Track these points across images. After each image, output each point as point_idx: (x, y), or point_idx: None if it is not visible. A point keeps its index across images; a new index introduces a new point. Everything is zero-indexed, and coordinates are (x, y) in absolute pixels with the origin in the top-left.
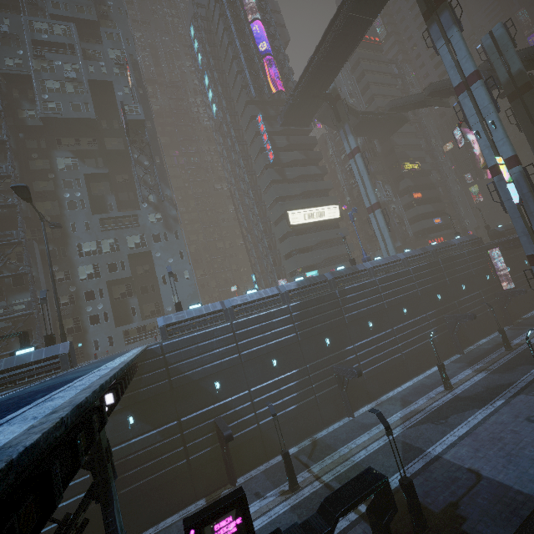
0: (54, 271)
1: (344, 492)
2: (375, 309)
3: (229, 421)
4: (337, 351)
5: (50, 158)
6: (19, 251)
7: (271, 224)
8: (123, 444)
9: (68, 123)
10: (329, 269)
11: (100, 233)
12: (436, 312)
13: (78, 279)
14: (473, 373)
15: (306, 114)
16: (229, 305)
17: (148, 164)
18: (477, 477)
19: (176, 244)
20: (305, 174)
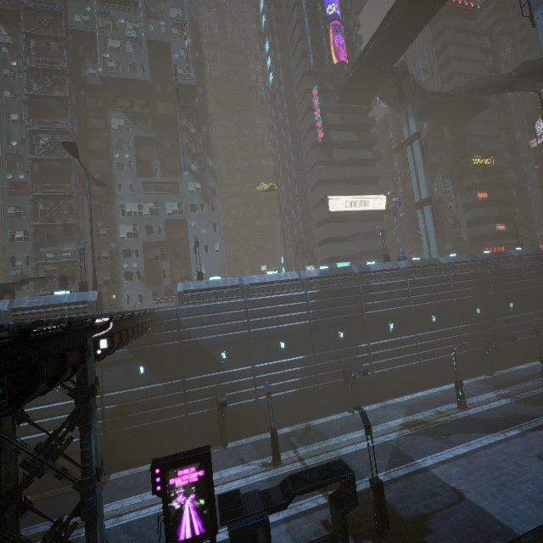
0: (99, 226)
1: (308, 475)
2: (399, 312)
3: (229, 390)
4: (349, 346)
5: (105, 118)
6: (71, 204)
7: (310, 208)
8: (133, 389)
9: (124, 84)
10: (362, 263)
11: (142, 195)
12: (471, 326)
13: (118, 236)
14: (496, 397)
15: (367, 91)
16: (246, 282)
17: (194, 132)
18: (459, 498)
19: (211, 215)
20: (355, 158)
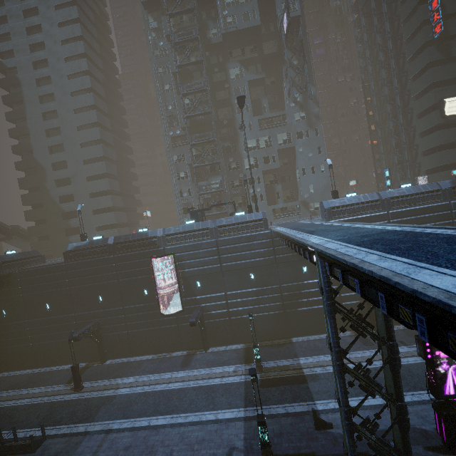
0: (230, 162)
1: None
2: None
3: None
4: None
5: (225, 71)
6: (212, 147)
7: (413, 116)
8: (300, 282)
9: (238, 35)
10: None
11: (258, 132)
12: None
13: (244, 168)
14: None
15: None
16: (385, 197)
17: (296, 64)
18: None
19: (315, 140)
20: None
